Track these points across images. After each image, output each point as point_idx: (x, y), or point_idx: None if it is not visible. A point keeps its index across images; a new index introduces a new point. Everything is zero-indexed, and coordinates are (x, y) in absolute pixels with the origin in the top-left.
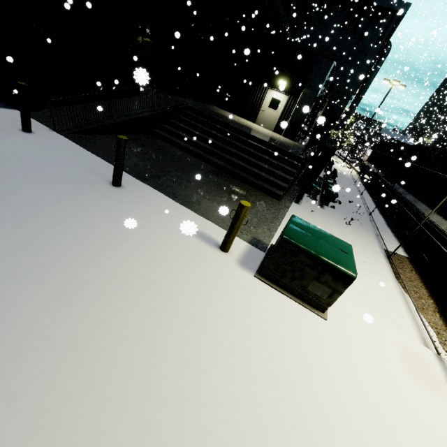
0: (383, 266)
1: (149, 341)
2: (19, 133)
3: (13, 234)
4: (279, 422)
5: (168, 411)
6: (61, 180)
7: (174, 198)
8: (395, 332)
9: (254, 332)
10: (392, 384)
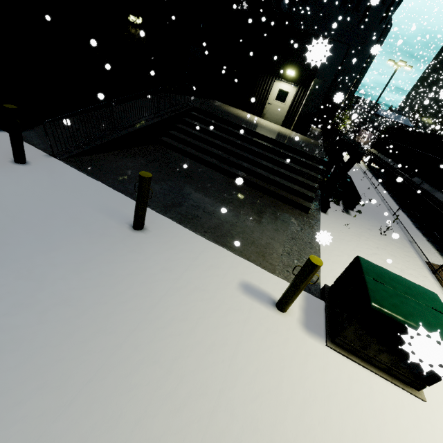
0: (434, 286)
1: None
2: (11, 166)
3: (25, 351)
4: None
5: None
6: (73, 234)
7: (205, 234)
8: None
9: None
10: None
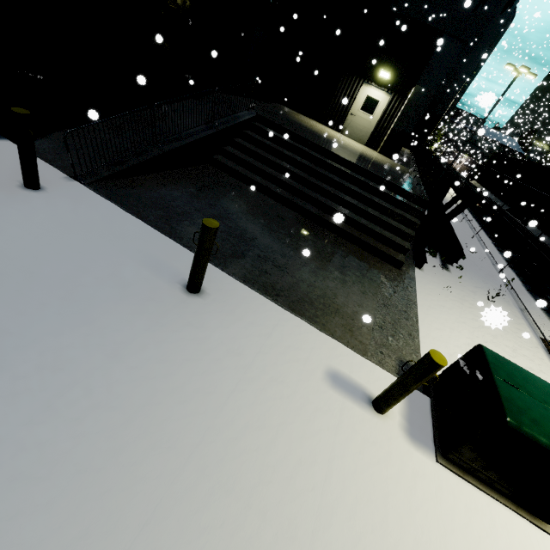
0: None
1: None
2: (20, 193)
3: (58, 480)
4: None
5: None
6: (110, 298)
7: (277, 298)
8: None
9: None
10: None
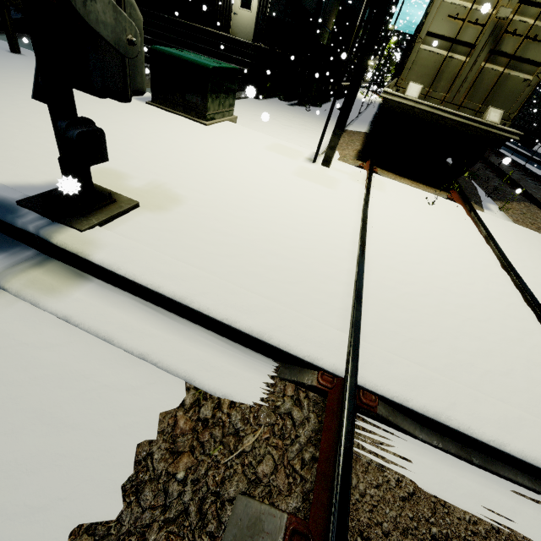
0: (328, 134)
1: (14, 98)
2: None
3: None
4: (112, 131)
5: (17, 113)
6: None
7: None
8: (282, 141)
9: (121, 114)
10: (243, 146)
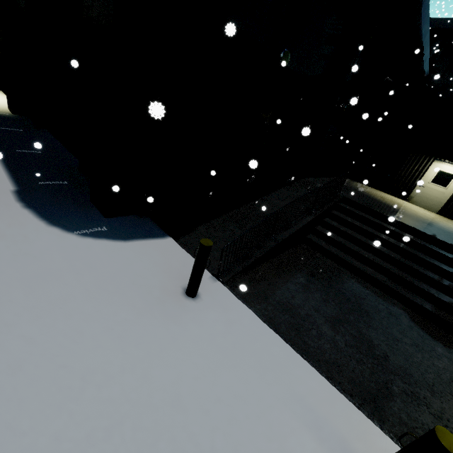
0: None
1: None
2: (184, 303)
3: None
4: None
5: None
6: None
7: None
8: None
9: None
10: None
